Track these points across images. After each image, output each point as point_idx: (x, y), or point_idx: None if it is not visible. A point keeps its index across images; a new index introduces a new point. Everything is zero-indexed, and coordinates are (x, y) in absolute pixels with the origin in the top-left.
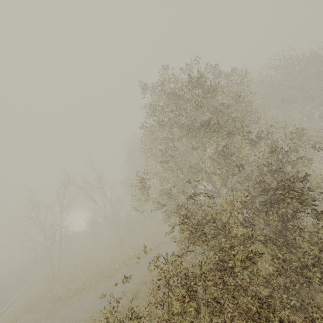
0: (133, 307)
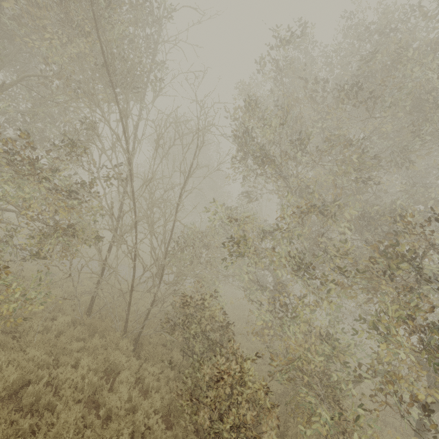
0: None
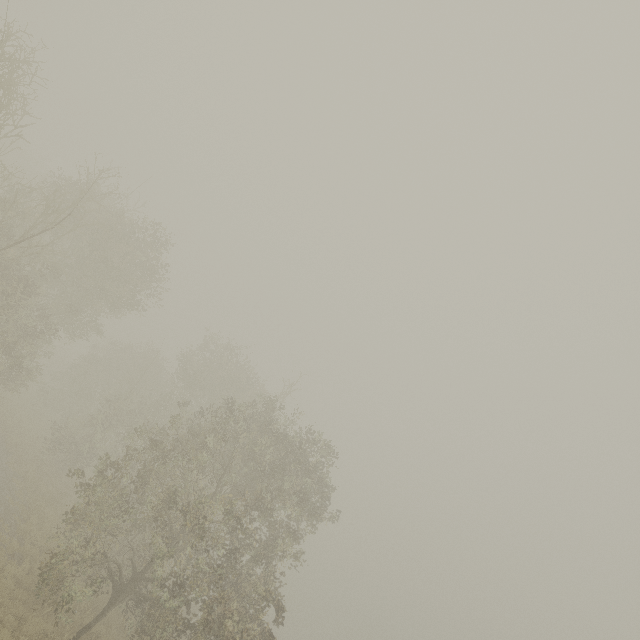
0: None
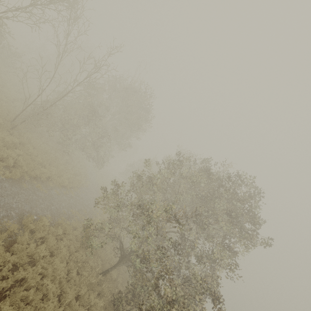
0: (4, 260)
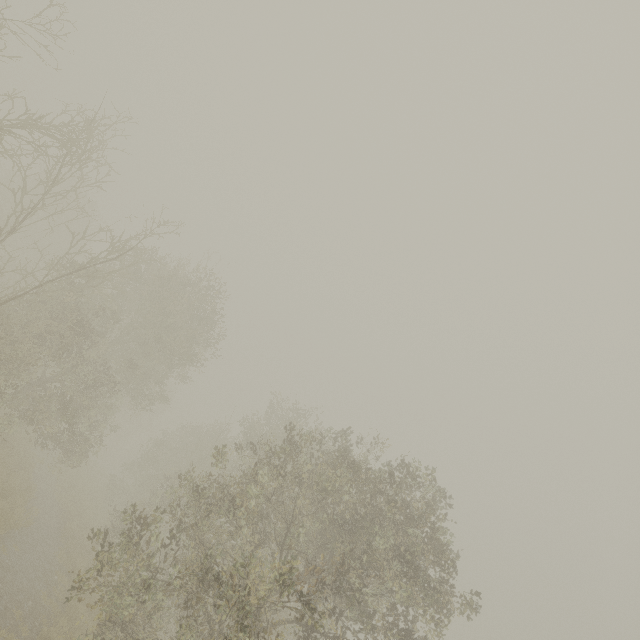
0: None
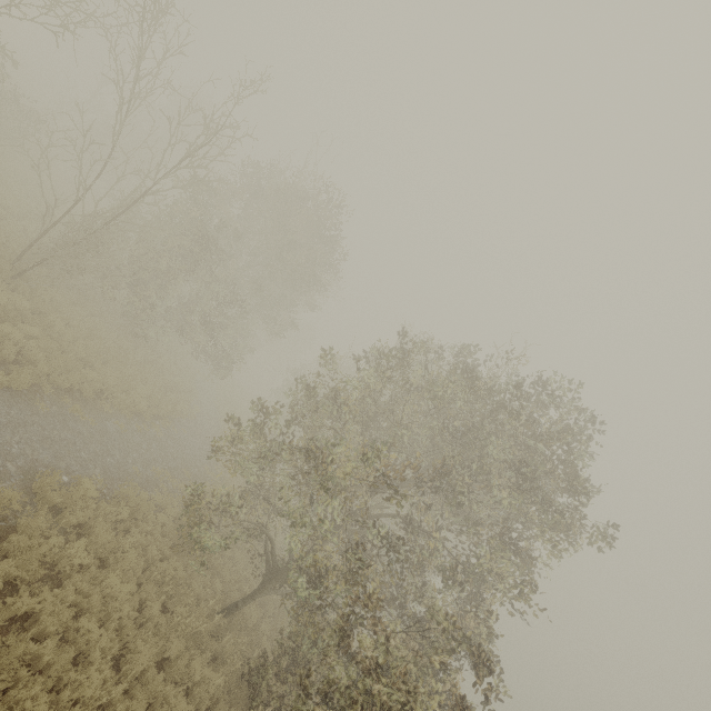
0: None
